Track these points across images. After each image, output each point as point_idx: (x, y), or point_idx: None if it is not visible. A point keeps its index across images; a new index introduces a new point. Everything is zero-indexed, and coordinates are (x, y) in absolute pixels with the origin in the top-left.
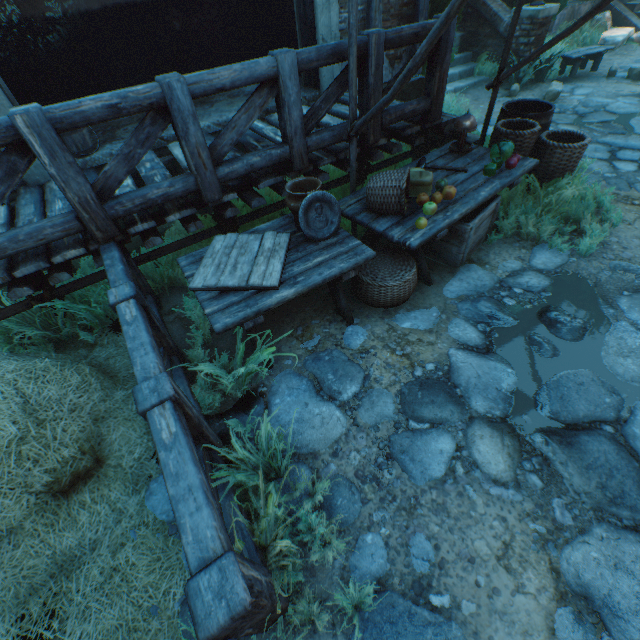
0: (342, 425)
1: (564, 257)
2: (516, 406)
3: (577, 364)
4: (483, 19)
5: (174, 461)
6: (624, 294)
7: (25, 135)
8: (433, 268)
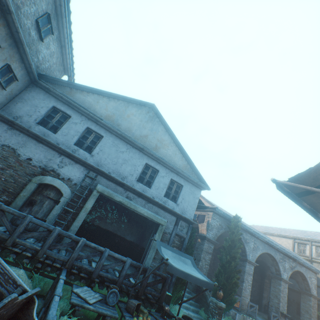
0: None
1: None
2: None
3: None
4: (203, 294)
5: (55, 303)
6: None
7: (80, 241)
8: None
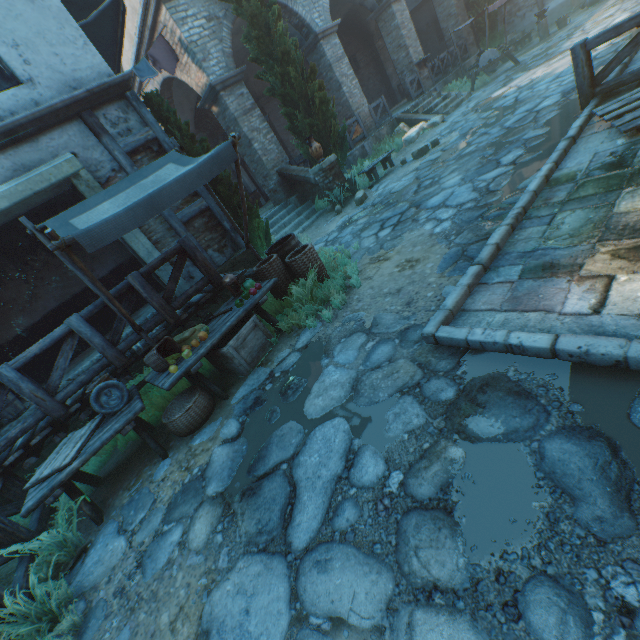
0: (122, 552)
1: (316, 330)
2: (236, 477)
3: (287, 419)
4: (302, 182)
5: None
6: (341, 341)
7: None
8: (236, 383)
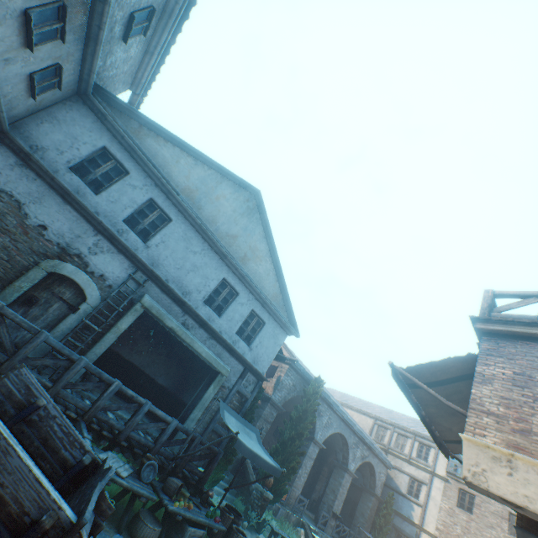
0: None
1: None
2: None
3: None
4: (246, 478)
5: None
6: None
7: (114, 385)
8: None
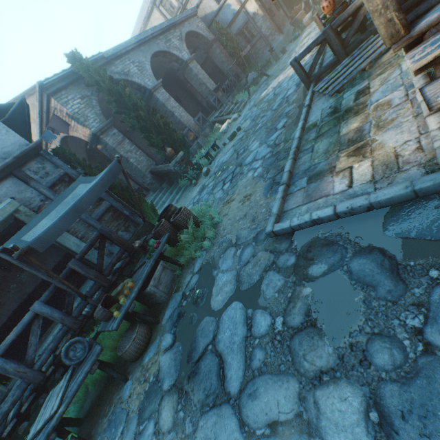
0: None
1: (204, 256)
2: (180, 369)
3: (202, 317)
4: (167, 173)
5: None
6: (221, 257)
7: None
8: (162, 310)
